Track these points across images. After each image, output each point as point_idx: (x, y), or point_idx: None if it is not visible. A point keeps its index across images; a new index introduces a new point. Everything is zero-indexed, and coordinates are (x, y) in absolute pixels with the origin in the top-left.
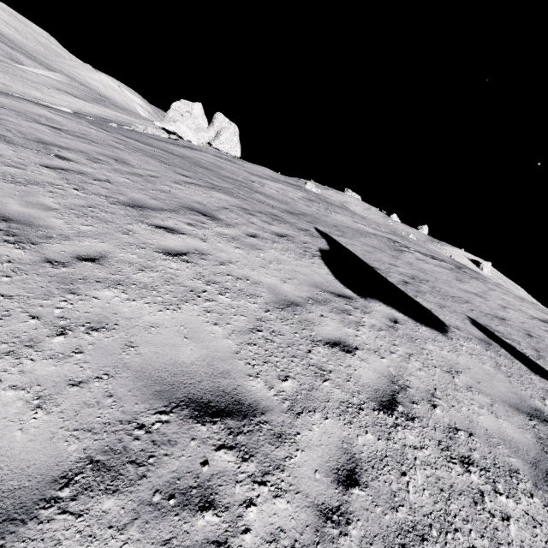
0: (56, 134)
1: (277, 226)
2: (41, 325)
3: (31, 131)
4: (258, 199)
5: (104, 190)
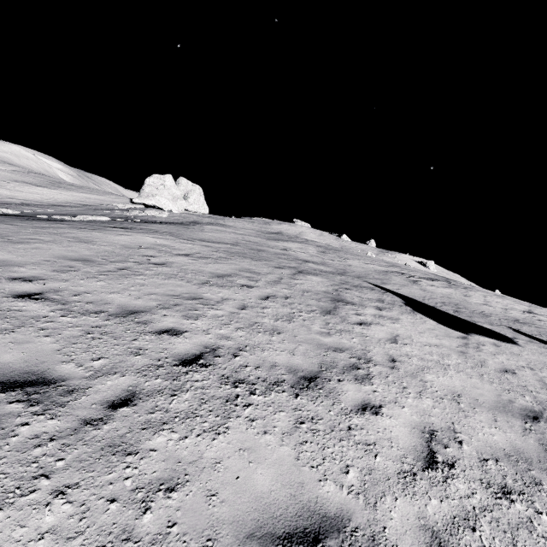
0: (198, 262)
1: (367, 293)
2: (449, 401)
3: (195, 267)
4: (318, 270)
5: (302, 306)
